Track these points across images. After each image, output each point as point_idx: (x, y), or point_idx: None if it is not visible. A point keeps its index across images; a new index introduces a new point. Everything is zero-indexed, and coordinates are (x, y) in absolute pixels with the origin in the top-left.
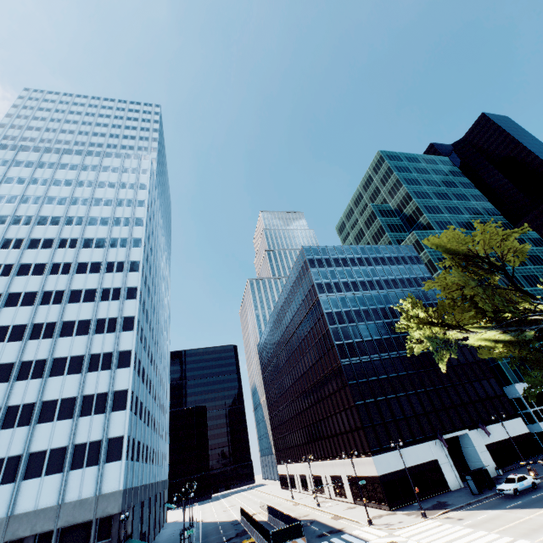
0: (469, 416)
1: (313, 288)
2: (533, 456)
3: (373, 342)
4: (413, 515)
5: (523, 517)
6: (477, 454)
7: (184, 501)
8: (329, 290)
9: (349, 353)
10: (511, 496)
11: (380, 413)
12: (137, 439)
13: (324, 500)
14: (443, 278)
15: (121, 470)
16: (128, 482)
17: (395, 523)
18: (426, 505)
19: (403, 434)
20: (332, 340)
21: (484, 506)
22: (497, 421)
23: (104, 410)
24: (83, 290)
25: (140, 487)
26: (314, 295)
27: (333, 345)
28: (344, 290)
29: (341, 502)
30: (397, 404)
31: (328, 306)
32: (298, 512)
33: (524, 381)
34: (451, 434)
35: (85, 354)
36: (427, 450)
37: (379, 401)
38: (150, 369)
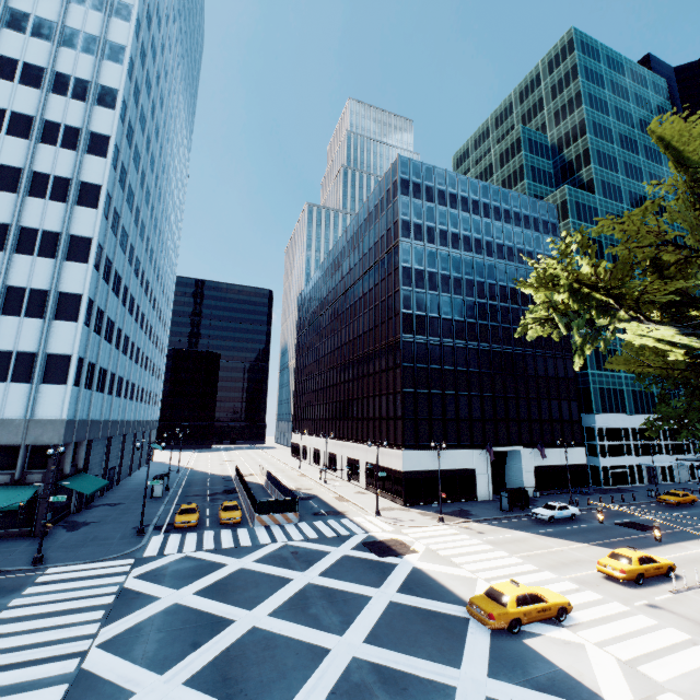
0: (531, 434)
1: (395, 227)
2: (578, 486)
3: (452, 323)
4: (429, 516)
5: (553, 547)
6: (521, 473)
7: (151, 449)
8: (417, 236)
9: (416, 328)
10: (543, 522)
11: (429, 408)
12: (102, 366)
13: (334, 478)
14: (638, 221)
15: (65, 397)
16: (78, 413)
17: (406, 521)
18: (446, 509)
19: (448, 436)
20: (398, 306)
21: (510, 524)
22: (558, 446)
23: (42, 314)
24: (7, 112)
25: (104, 422)
26: (393, 238)
27: (397, 313)
28: (439, 242)
29: (352, 485)
30: (454, 402)
31: (409, 259)
32: (301, 483)
33: (660, 413)
34: (502, 448)
35: (10, 223)
36: (468, 458)
37: (433, 395)
38: (134, 282)
